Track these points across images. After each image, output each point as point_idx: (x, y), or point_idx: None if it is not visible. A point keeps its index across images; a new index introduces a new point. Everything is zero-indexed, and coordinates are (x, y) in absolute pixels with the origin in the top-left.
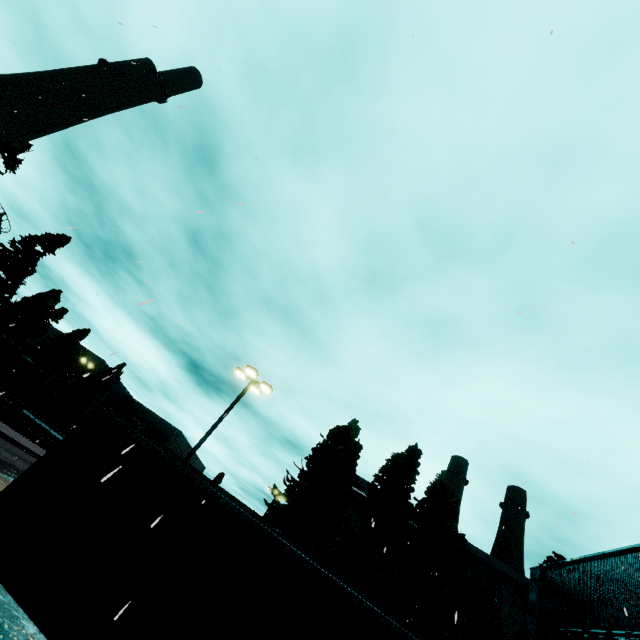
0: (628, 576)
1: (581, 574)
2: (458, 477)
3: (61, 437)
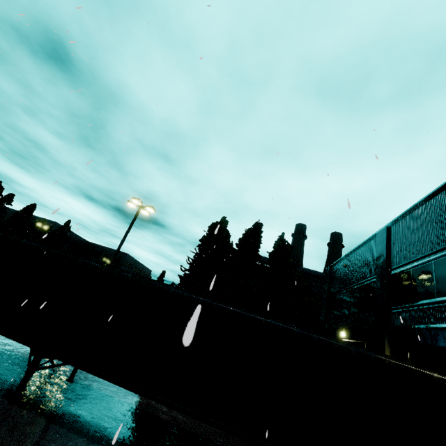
0: (362, 256)
1: (345, 263)
2: (300, 236)
3: None
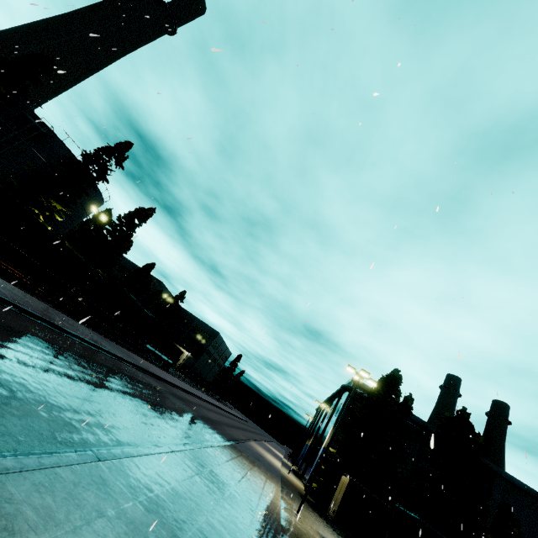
0: None
1: None
2: (453, 392)
3: (164, 357)
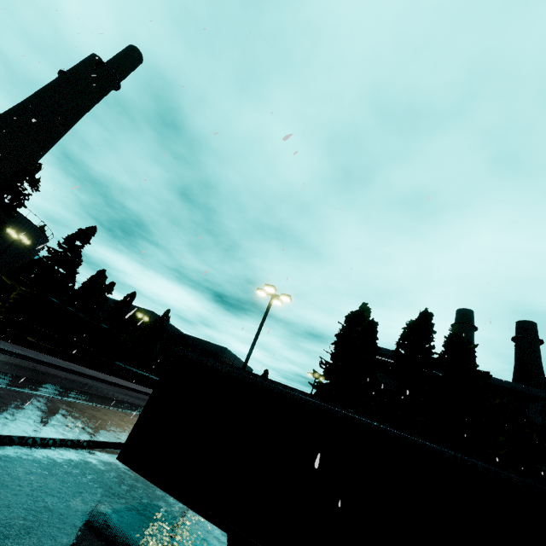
0: None
1: None
2: (467, 326)
3: (146, 374)
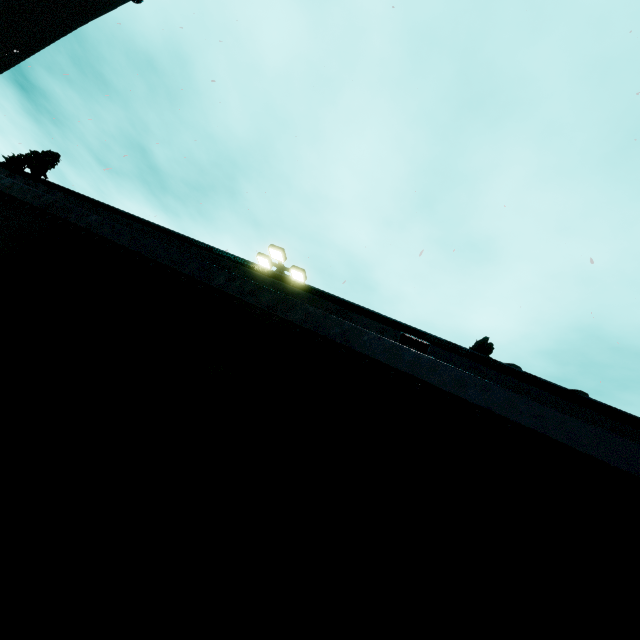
0: None
1: None
2: None
3: None
